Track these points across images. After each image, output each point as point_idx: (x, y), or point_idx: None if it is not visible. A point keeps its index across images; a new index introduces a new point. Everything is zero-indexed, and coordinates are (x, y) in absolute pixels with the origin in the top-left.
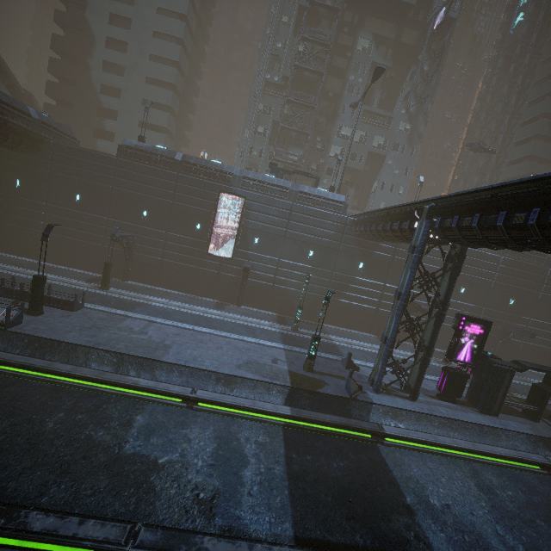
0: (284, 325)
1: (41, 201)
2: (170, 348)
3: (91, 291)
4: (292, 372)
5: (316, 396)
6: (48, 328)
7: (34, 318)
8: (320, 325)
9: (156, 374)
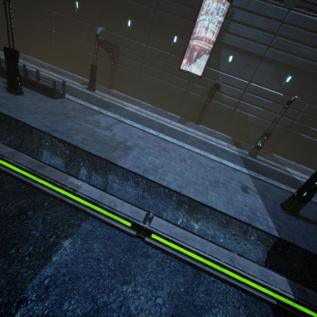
0: (240, 149)
1: (52, 11)
2: (130, 150)
3: (80, 89)
4: (270, 210)
5: (314, 260)
6: (16, 106)
7: (12, 95)
8: (272, 154)
9: (108, 178)
